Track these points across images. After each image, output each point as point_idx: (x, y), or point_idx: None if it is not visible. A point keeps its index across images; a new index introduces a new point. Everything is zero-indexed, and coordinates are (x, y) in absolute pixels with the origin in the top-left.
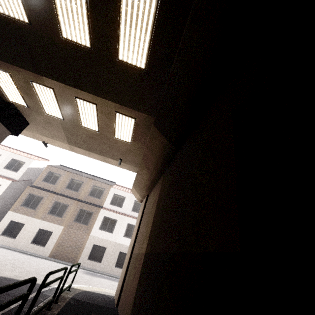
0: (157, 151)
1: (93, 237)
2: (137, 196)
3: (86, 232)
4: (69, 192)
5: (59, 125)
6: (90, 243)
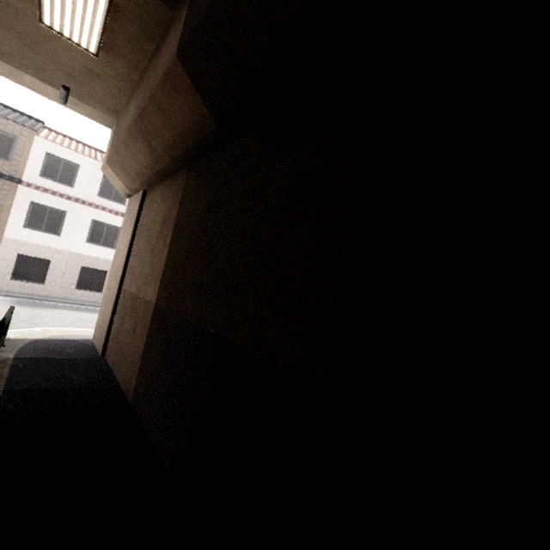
0: (180, 122)
1: (14, 243)
2: (119, 186)
3: None
4: None
5: None
6: (9, 253)
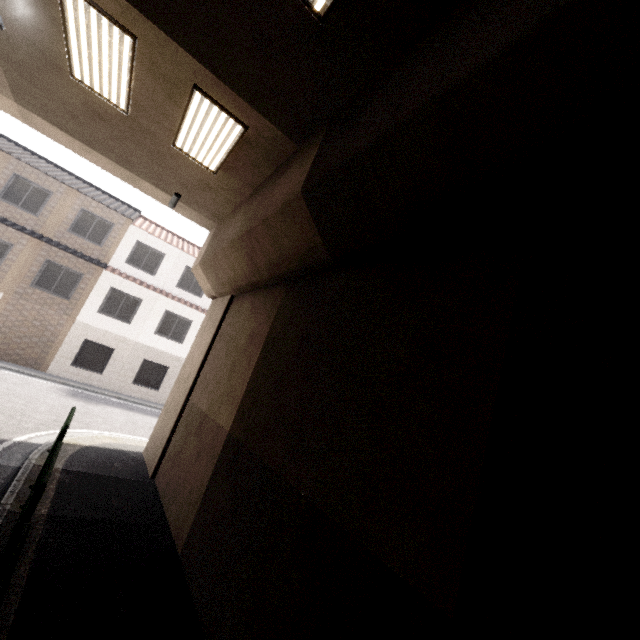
0: (290, 246)
1: (84, 327)
2: (206, 287)
3: (67, 313)
4: (11, 210)
5: None
6: (76, 337)
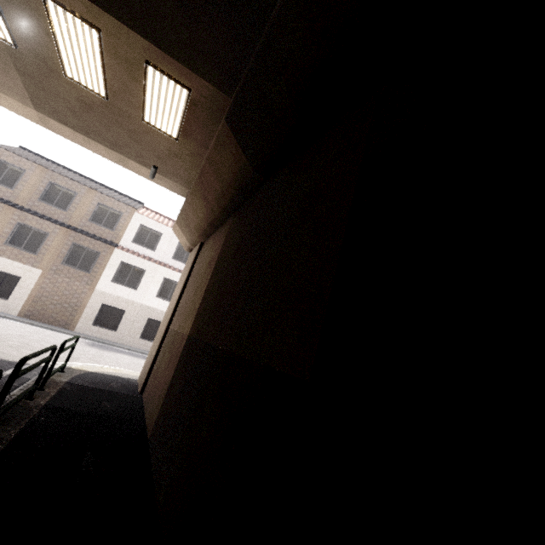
0: (227, 174)
1: (102, 294)
2: (183, 241)
3: (88, 283)
4: (48, 208)
5: (5, 58)
6: (96, 302)
